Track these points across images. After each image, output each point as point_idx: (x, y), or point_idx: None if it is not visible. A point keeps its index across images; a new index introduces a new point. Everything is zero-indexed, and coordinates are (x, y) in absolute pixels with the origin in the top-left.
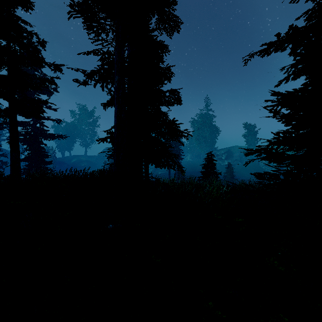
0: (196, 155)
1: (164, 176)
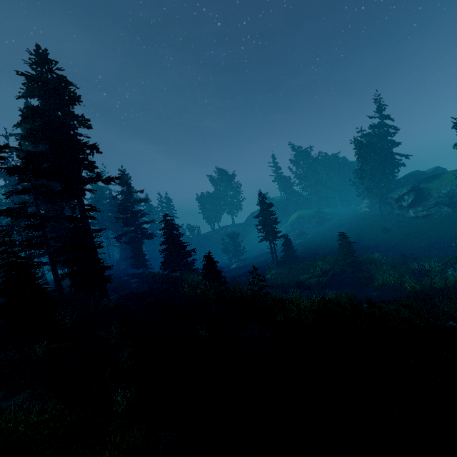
0: (375, 201)
1: (295, 247)
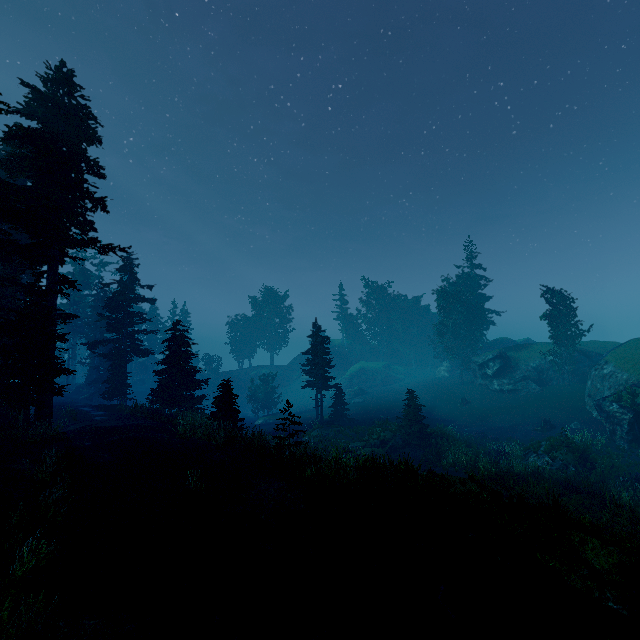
0: (456, 365)
1: (350, 408)
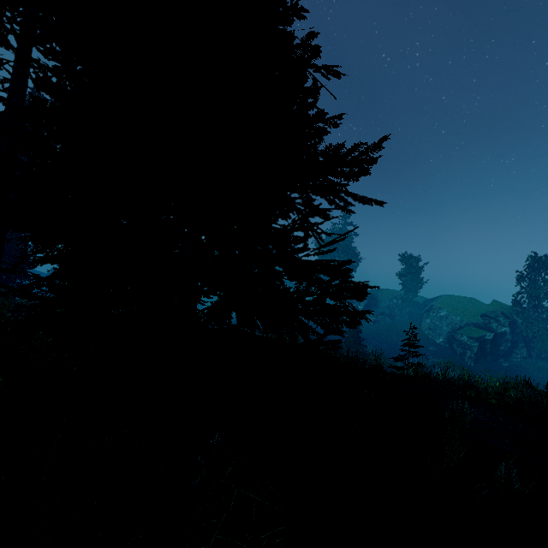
0: None
1: None
